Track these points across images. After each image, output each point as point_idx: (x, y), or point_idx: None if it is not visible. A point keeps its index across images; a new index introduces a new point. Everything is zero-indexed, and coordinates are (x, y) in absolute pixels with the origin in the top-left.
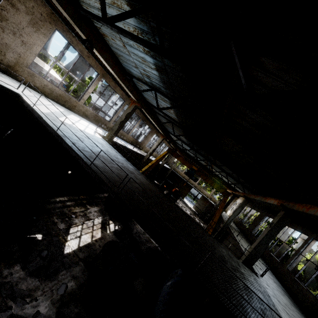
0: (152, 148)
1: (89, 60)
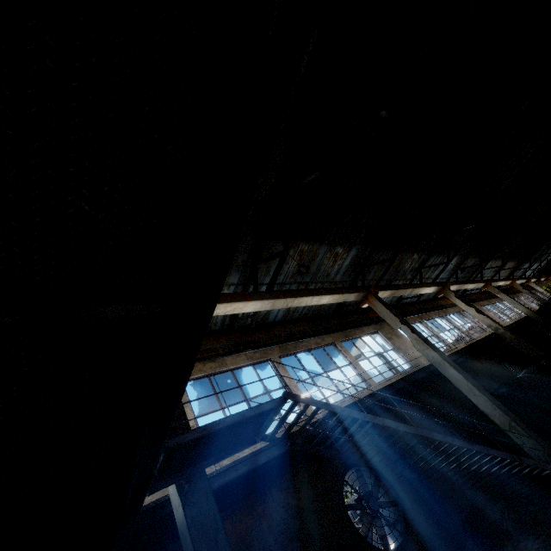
0: (545, 293)
1: (485, 303)
